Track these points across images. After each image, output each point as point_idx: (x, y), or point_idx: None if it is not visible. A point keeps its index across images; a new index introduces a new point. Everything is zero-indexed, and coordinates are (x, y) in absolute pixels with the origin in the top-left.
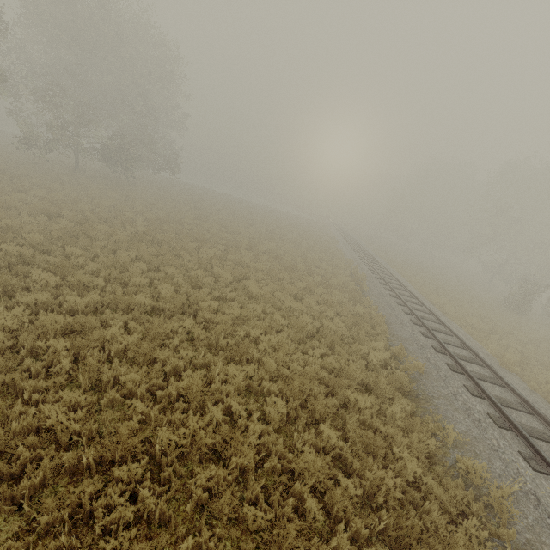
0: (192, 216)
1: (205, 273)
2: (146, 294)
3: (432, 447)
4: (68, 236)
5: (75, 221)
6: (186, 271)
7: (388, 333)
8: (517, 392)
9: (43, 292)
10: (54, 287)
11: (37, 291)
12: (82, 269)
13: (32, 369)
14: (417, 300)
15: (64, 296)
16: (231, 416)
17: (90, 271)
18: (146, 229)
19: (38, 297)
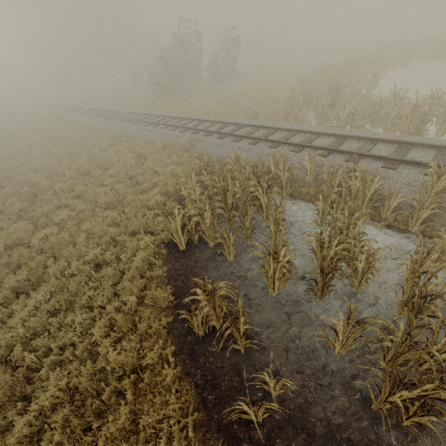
0: None
1: None
2: None
3: (90, 130)
4: None
5: None
6: None
7: (78, 123)
8: (114, 110)
9: None
10: None
11: None
12: None
13: None
14: (89, 108)
15: None
16: None
17: None
18: None
19: None
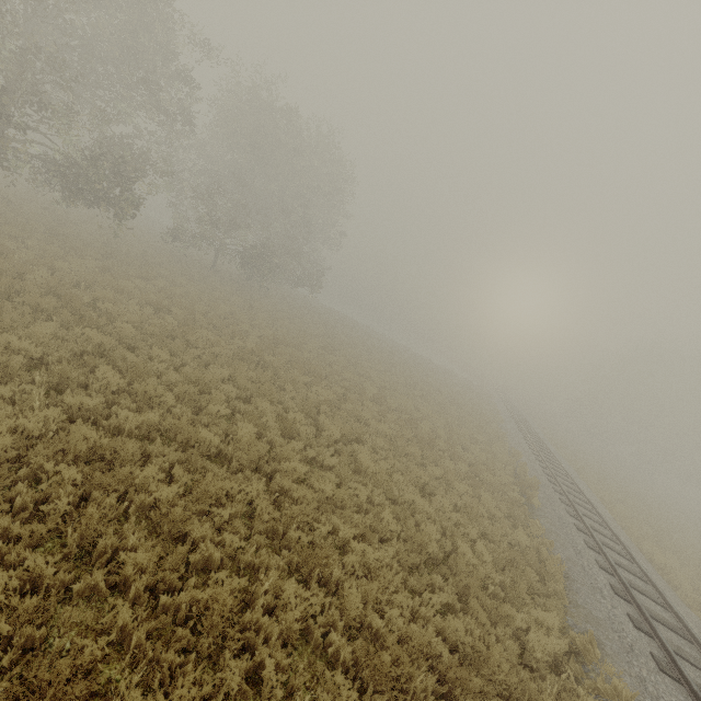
0: (316, 344)
1: (307, 420)
2: (219, 429)
3: None
4: (165, 335)
5: (181, 320)
6: (284, 411)
7: (566, 599)
8: None
9: (98, 395)
10: (116, 391)
11: (92, 392)
12: (161, 377)
13: (18, 499)
14: (622, 548)
15: (119, 405)
16: (259, 684)
17: (167, 383)
18: (255, 347)
19: (86, 400)
